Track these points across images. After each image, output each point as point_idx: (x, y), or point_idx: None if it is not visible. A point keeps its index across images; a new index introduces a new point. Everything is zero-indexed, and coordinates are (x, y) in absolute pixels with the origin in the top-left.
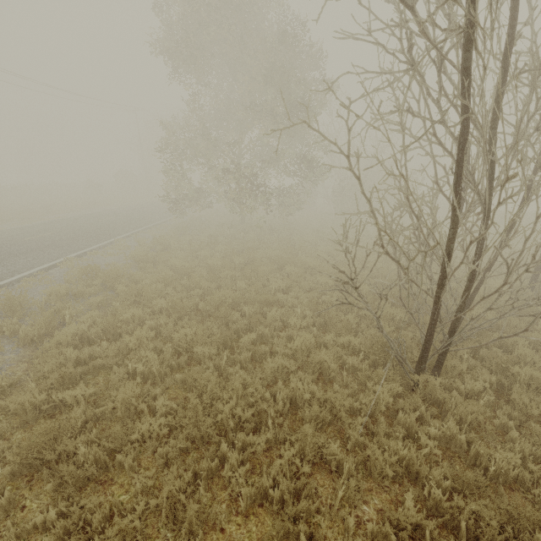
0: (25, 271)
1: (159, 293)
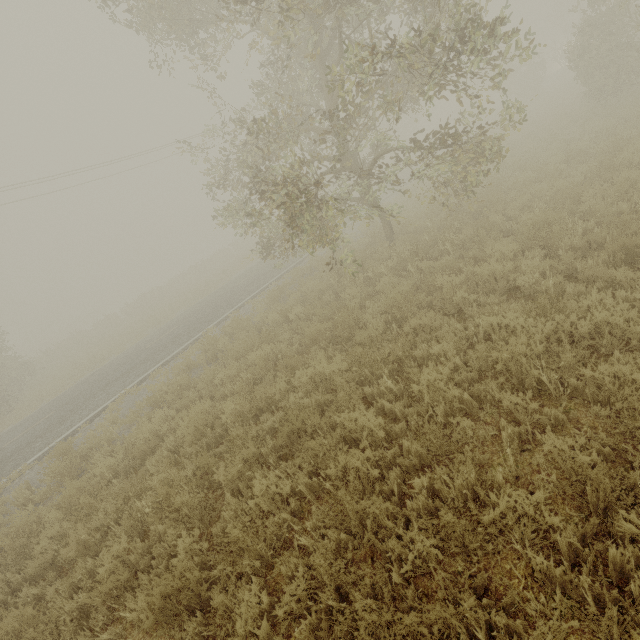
0: (75, 425)
1: (4, 562)
